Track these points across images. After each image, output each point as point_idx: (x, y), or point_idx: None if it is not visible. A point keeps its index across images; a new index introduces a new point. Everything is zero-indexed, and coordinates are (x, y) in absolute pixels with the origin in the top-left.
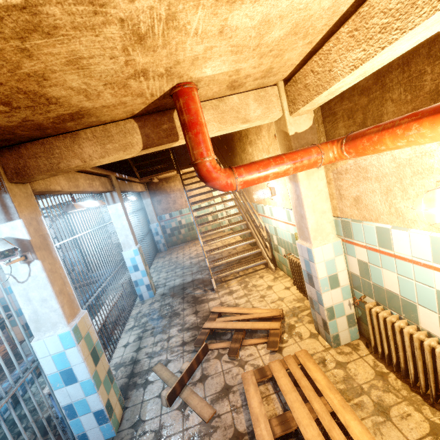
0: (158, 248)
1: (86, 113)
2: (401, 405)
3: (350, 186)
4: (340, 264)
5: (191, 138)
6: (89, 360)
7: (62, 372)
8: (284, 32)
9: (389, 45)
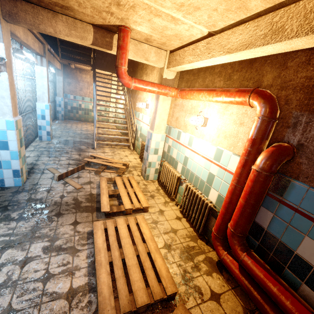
0: (57, 116)
1: (71, 9)
2: (159, 196)
3: (177, 112)
4: (161, 145)
5: (120, 54)
6: (18, 142)
7: (0, 141)
8: (172, 34)
9: (197, 61)
